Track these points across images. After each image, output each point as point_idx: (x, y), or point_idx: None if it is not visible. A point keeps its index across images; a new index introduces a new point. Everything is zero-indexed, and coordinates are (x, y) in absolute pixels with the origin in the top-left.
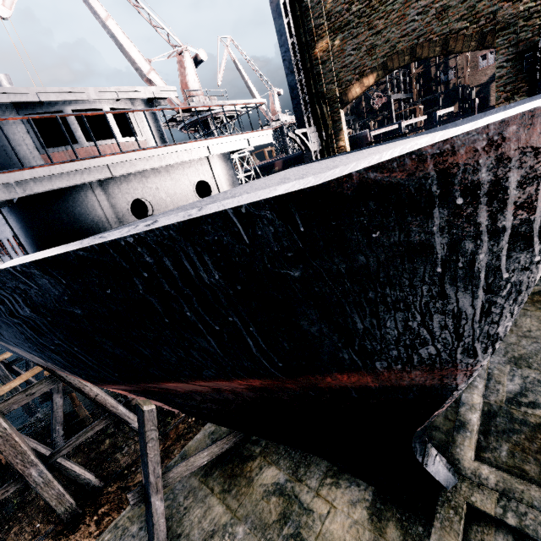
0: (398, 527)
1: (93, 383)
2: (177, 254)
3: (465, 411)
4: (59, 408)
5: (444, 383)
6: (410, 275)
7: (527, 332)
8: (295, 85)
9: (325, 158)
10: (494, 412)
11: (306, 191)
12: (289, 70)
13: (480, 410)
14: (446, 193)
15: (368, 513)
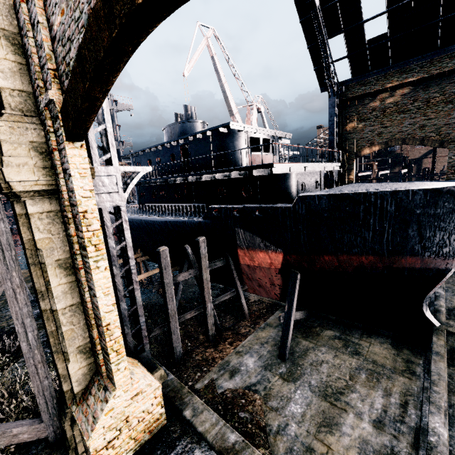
0: (408, 350)
1: (288, 253)
2: (384, 199)
3: (437, 307)
4: (180, 291)
5: (447, 267)
6: (450, 219)
7: None
8: (333, 141)
9: (380, 182)
10: (451, 309)
11: (435, 189)
12: (331, 133)
13: (444, 307)
14: None
15: (391, 346)
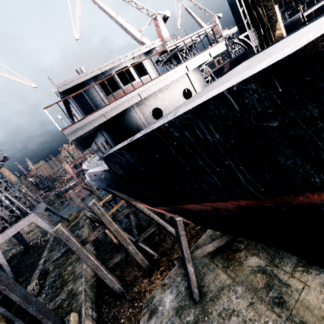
0: None
1: (151, 206)
2: (192, 127)
3: None
4: (133, 221)
5: None
6: None
7: None
8: (234, 3)
9: (272, 44)
10: None
11: (284, 60)
12: None
13: None
14: None
15: None
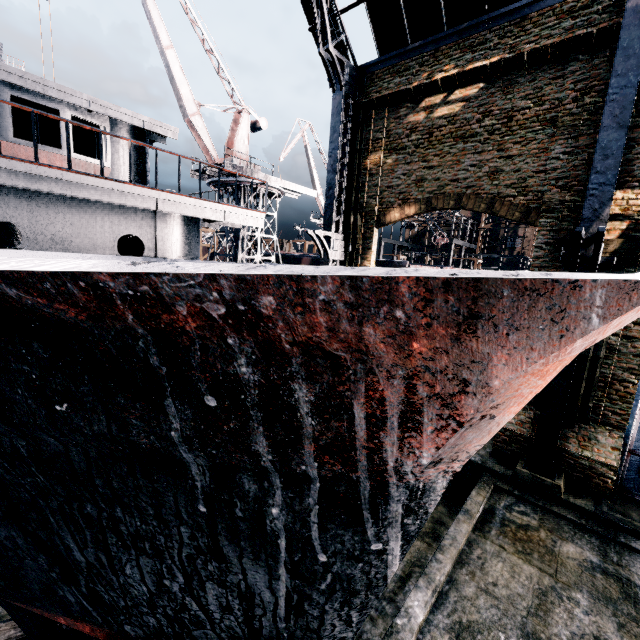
0: None
1: None
2: None
3: None
4: None
5: None
6: (152, 499)
7: (492, 585)
8: (333, 185)
9: None
10: None
11: None
12: (332, 168)
13: None
14: (182, 377)
15: None
